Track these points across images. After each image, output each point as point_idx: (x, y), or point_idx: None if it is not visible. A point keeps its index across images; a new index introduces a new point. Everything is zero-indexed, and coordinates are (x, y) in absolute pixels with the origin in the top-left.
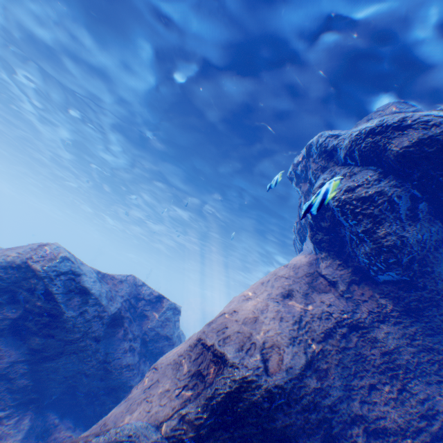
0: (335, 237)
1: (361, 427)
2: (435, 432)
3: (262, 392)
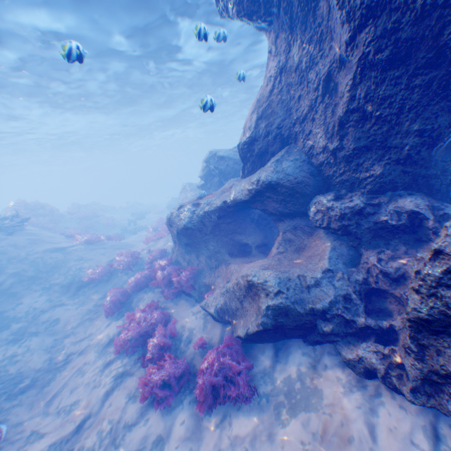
0: None
1: (297, 124)
2: (322, 94)
3: (242, 144)
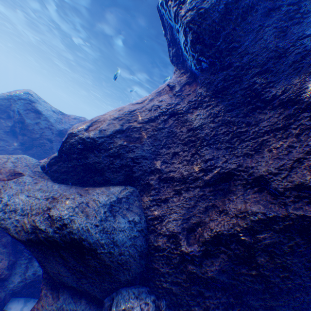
0: (178, 48)
1: (157, 176)
2: (208, 181)
3: (78, 139)
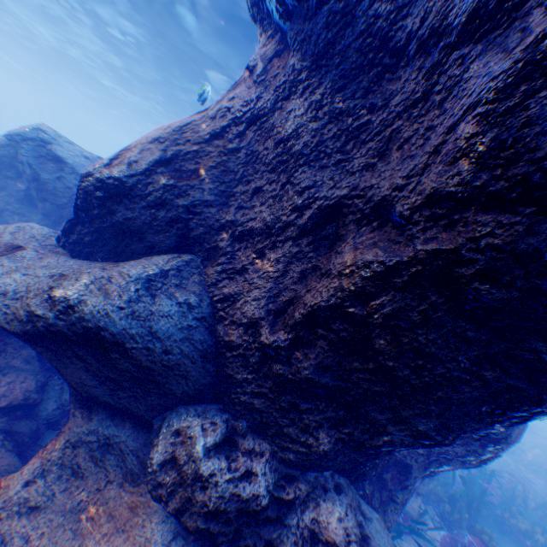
0: None
1: (230, 234)
2: (305, 227)
3: (94, 182)
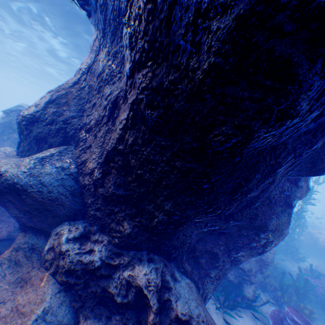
0: None
1: (85, 130)
2: (109, 115)
3: (21, 118)
